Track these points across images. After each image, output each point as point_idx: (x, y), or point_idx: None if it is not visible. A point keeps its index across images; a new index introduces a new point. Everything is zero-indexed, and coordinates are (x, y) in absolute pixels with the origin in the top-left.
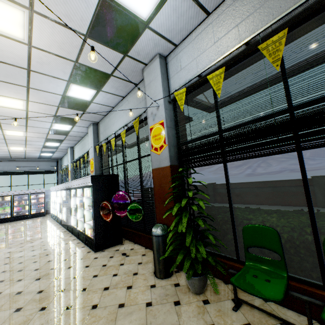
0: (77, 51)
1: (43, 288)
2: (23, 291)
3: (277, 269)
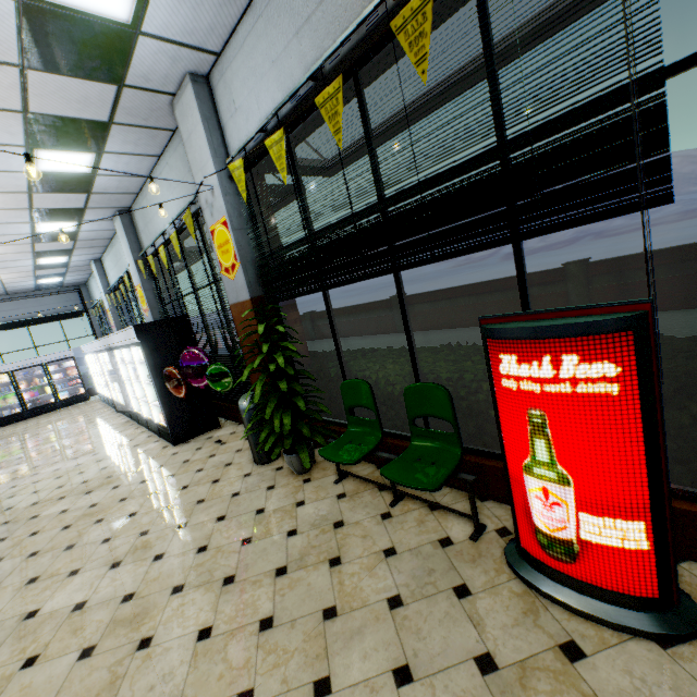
0: (19, 94)
1: (98, 501)
2: (70, 509)
3: (375, 430)
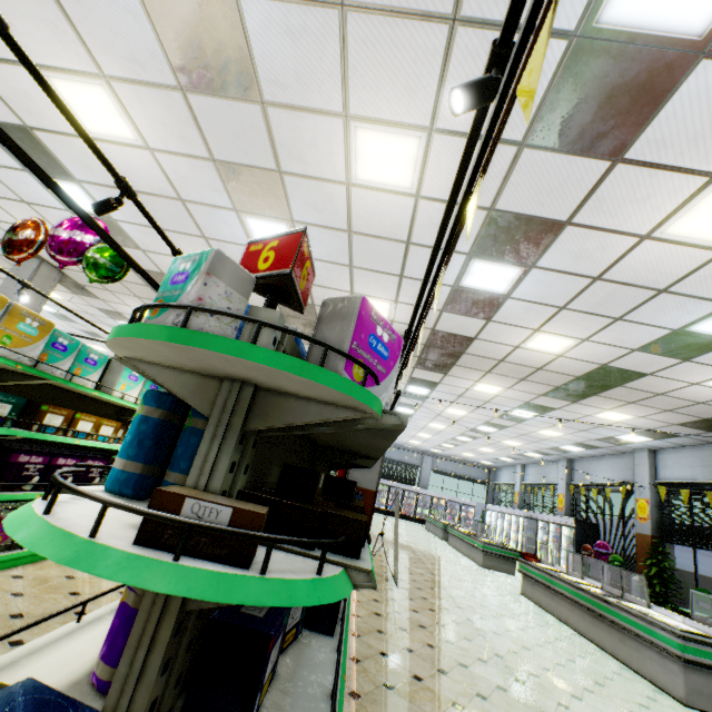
0: (583, 441)
1: None
2: None
3: (708, 613)
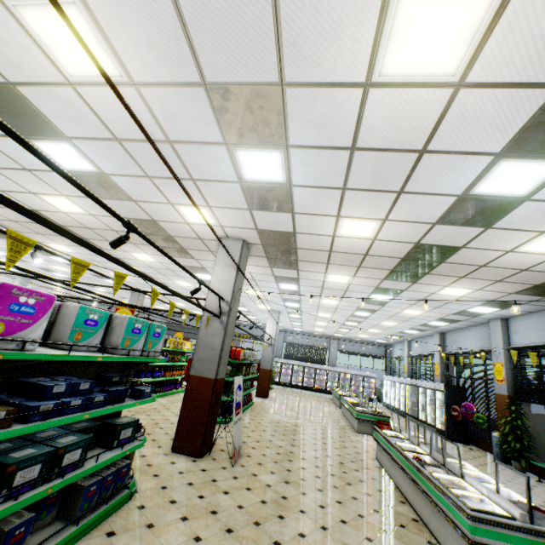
0: (443, 316)
1: None
2: None
3: None
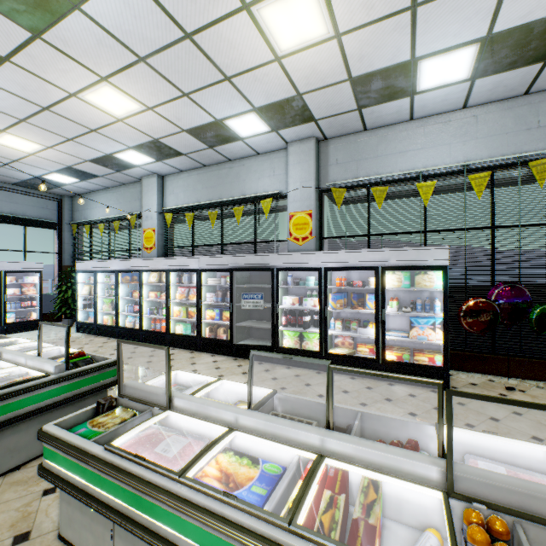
0: None
1: None
2: None
3: None
